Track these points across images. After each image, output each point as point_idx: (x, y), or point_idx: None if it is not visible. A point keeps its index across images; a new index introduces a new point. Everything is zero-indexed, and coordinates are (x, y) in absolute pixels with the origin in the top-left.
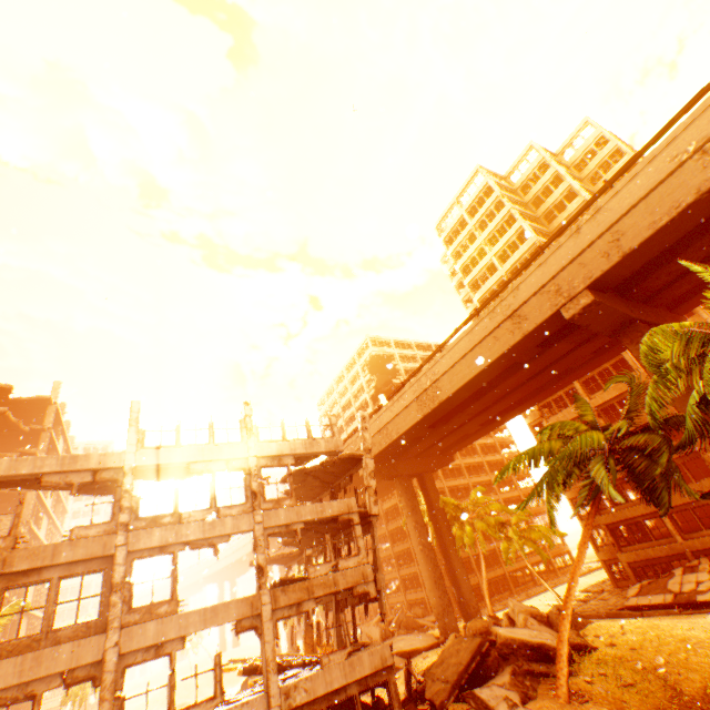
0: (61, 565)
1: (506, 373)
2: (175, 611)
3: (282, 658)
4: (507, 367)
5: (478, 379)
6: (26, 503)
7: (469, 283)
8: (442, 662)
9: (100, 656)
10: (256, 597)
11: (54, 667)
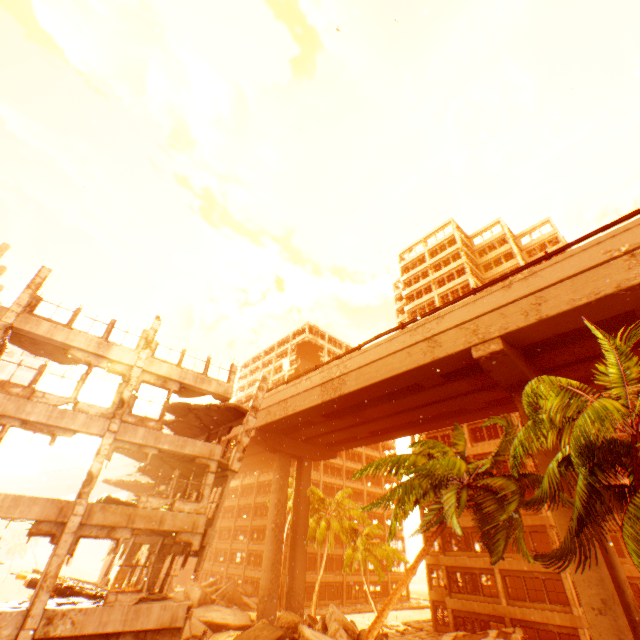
0: None
1: (408, 391)
2: None
3: (82, 584)
4: (410, 386)
5: (381, 386)
6: None
7: (409, 310)
8: None
9: None
10: (71, 504)
11: None
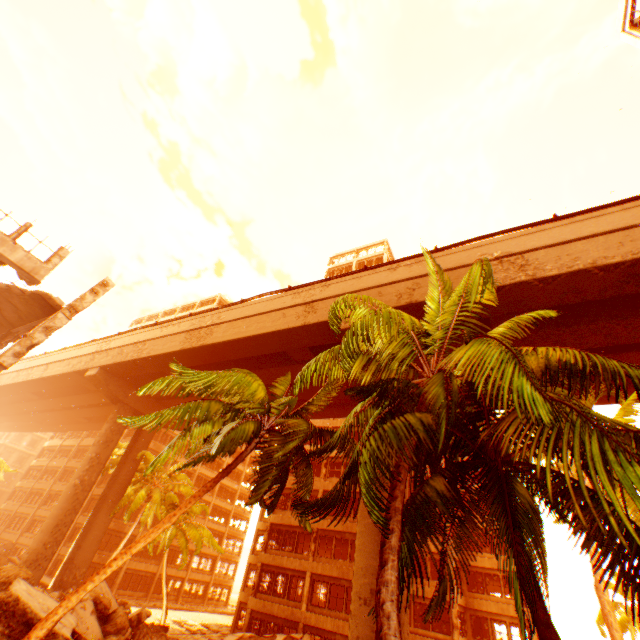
0: None
1: (277, 362)
2: None
3: None
4: (281, 358)
5: (248, 345)
6: None
7: None
8: None
9: None
10: None
11: None
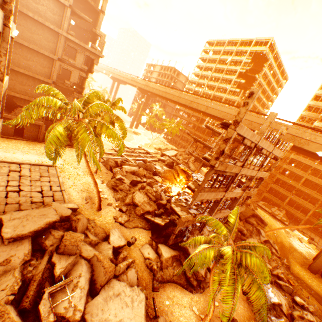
0: (229, 172)
1: None
2: (233, 191)
3: None
4: None
5: None
6: (99, 20)
7: None
8: None
9: (222, 197)
10: (242, 193)
11: (217, 197)
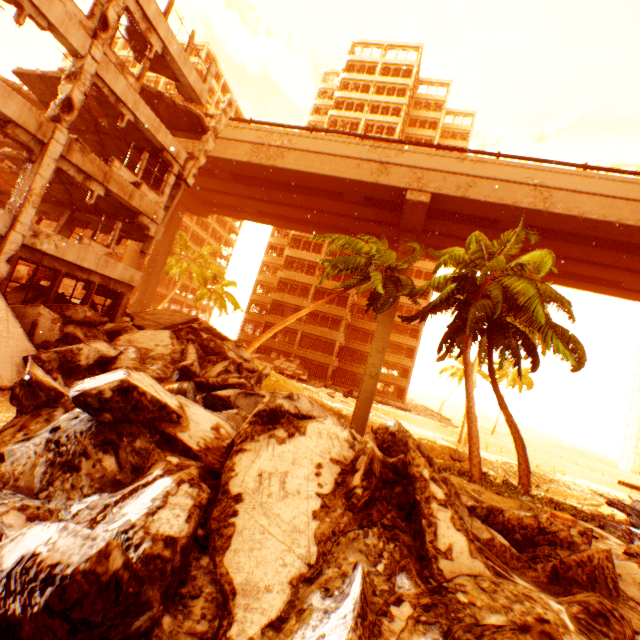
0: None
1: (327, 195)
2: None
3: None
4: (332, 193)
5: (316, 180)
6: None
7: (332, 117)
8: (154, 315)
9: None
10: (50, 125)
11: None
